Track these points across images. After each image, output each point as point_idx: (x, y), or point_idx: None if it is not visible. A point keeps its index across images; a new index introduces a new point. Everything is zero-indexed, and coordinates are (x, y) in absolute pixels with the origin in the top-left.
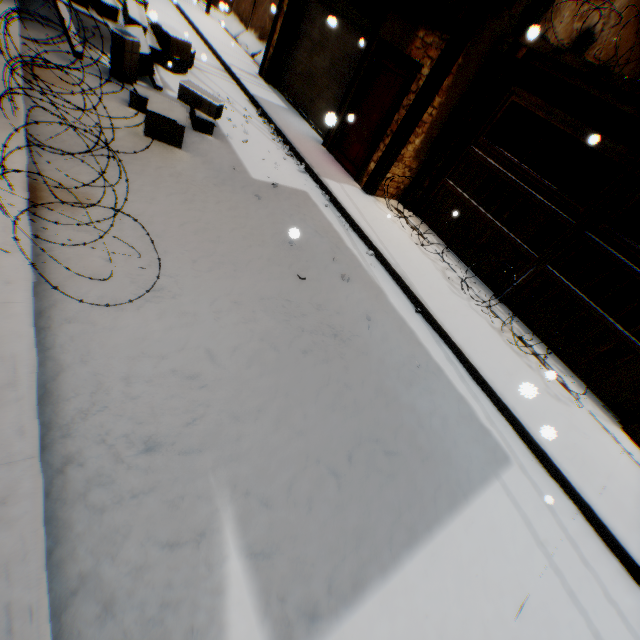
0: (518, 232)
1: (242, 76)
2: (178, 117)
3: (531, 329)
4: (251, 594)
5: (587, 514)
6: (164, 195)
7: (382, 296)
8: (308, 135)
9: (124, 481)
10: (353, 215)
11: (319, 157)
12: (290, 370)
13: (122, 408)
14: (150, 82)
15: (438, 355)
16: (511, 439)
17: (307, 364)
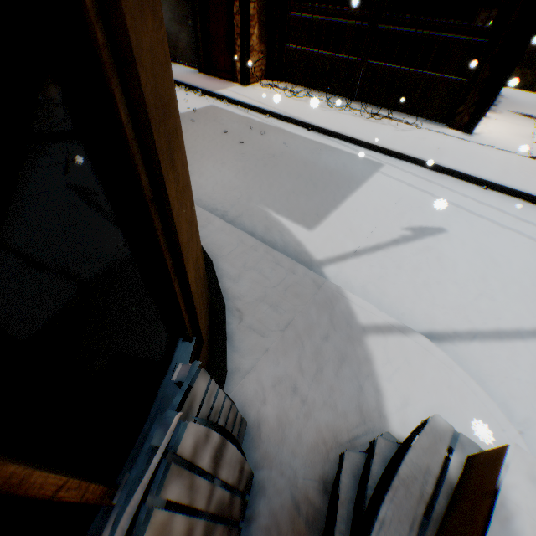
0: (344, 52)
1: None
2: None
3: (380, 106)
4: (292, 222)
5: (429, 166)
6: None
7: (286, 132)
8: (187, 72)
9: (232, 215)
10: (246, 101)
11: (204, 81)
12: (263, 173)
13: (214, 203)
14: None
15: (330, 142)
16: (382, 157)
17: (268, 169)
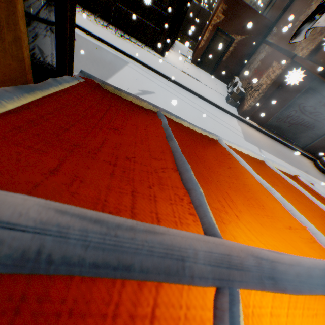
0: None
1: None
2: None
3: (125, 32)
4: None
5: (148, 67)
6: None
7: None
8: None
9: None
10: None
11: None
12: None
13: None
14: None
15: (101, 45)
16: (128, 59)
17: None
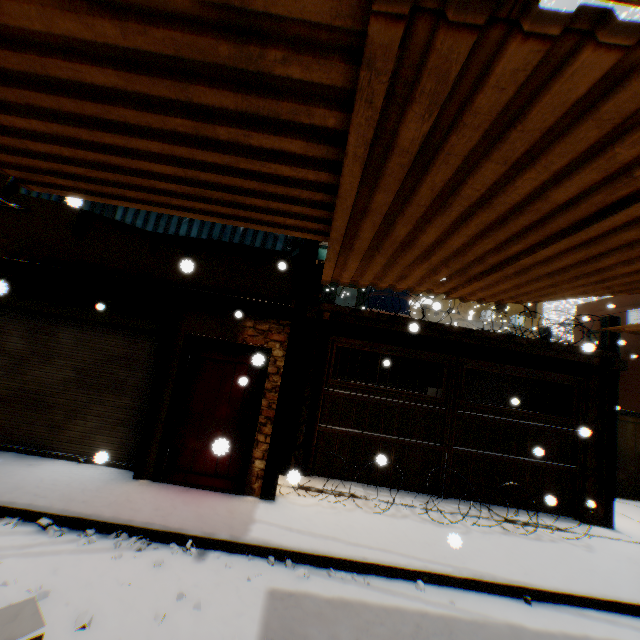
0: (415, 435)
1: None
2: None
3: (482, 501)
4: None
5: None
6: None
7: (530, 633)
8: (101, 481)
9: None
10: (348, 554)
11: (176, 505)
12: None
13: None
14: None
15: (611, 630)
16: None
17: None
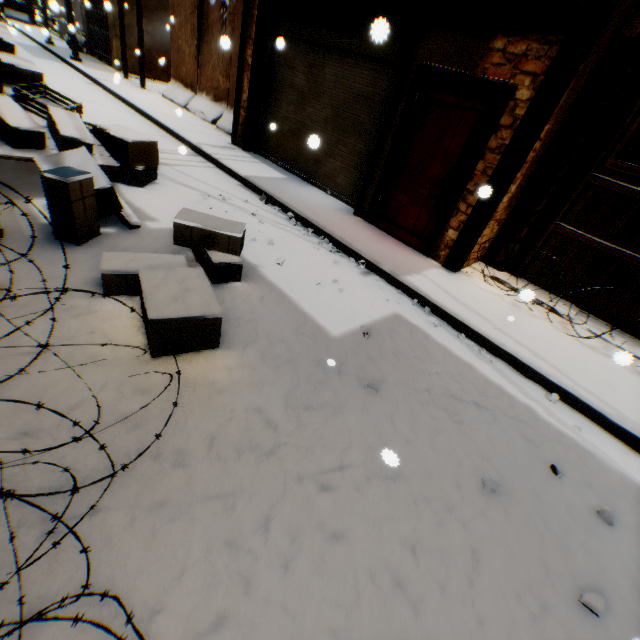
0: None
1: (218, 154)
2: (202, 300)
3: None
4: None
5: None
6: (259, 545)
7: None
8: (332, 207)
9: None
10: (486, 333)
11: (369, 239)
12: None
13: None
14: (117, 219)
15: None
16: None
17: None
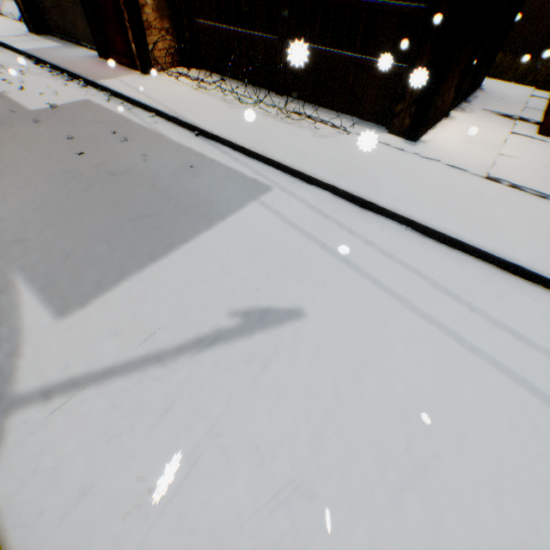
0: (258, 28)
1: (11, 41)
2: None
3: (309, 102)
4: (40, 302)
5: (336, 192)
6: None
7: (162, 138)
8: (85, 57)
9: None
10: (128, 95)
11: (96, 68)
12: (69, 205)
13: None
14: None
15: (214, 154)
16: (276, 177)
17: (84, 198)
